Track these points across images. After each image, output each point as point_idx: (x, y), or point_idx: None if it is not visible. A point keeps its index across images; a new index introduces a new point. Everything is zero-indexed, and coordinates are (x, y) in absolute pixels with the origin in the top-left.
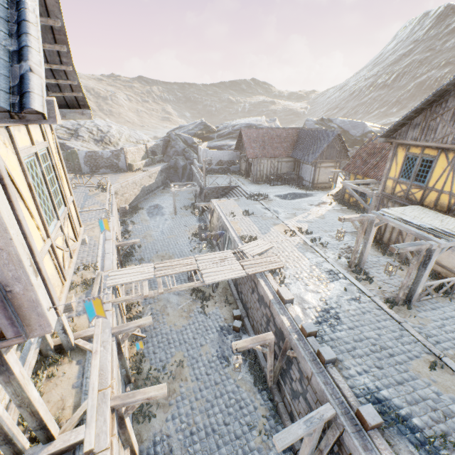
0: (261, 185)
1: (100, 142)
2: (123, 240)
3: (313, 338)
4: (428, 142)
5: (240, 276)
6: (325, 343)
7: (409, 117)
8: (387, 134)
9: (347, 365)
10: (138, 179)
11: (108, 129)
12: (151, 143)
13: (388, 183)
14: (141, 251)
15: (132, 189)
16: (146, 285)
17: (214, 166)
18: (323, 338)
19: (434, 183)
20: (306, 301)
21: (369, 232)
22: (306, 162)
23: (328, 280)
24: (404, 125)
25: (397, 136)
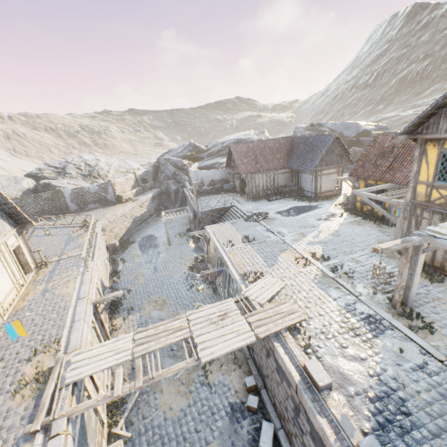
0: (258, 201)
1: (88, 177)
2: (111, 284)
3: None
4: None
5: (248, 342)
6: None
7: (440, 105)
8: (410, 130)
9: None
10: (128, 210)
11: (96, 162)
12: (141, 170)
13: (419, 189)
14: (130, 297)
15: (122, 222)
16: (120, 375)
17: (206, 186)
18: None
19: None
20: (349, 379)
21: (415, 260)
22: (304, 171)
23: (371, 334)
24: (432, 116)
25: (424, 130)
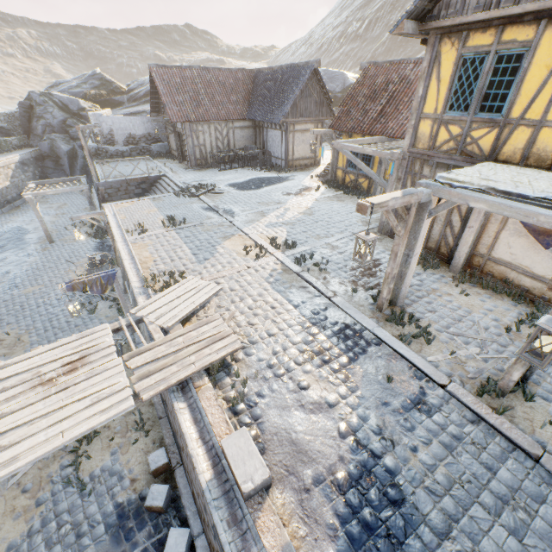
0: (205, 170)
1: None
2: None
3: None
4: (519, 4)
5: (114, 415)
6: None
7: None
8: (422, 9)
9: None
10: None
11: None
12: None
13: (422, 128)
14: None
15: None
16: None
17: (121, 145)
18: None
19: (524, 108)
20: (305, 452)
21: (416, 232)
22: (271, 125)
23: (347, 357)
24: None
25: (443, 10)
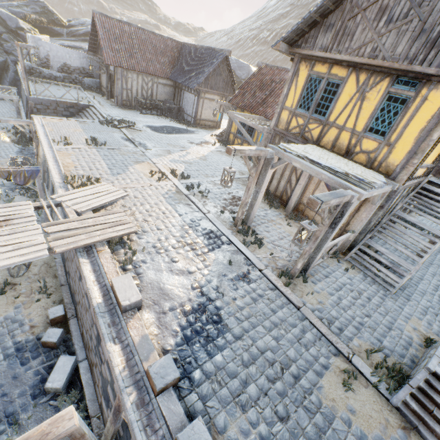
0: (129, 110)
1: None
2: None
3: (172, 391)
4: (340, 54)
5: (31, 259)
6: (196, 390)
7: (325, 10)
8: (292, 38)
9: (233, 438)
10: None
11: None
12: None
13: (283, 116)
14: None
15: None
16: None
17: (55, 70)
18: (193, 378)
19: (336, 117)
20: (168, 294)
21: (263, 177)
22: (188, 89)
23: (207, 248)
24: (314, 26)
25: (303, 43)
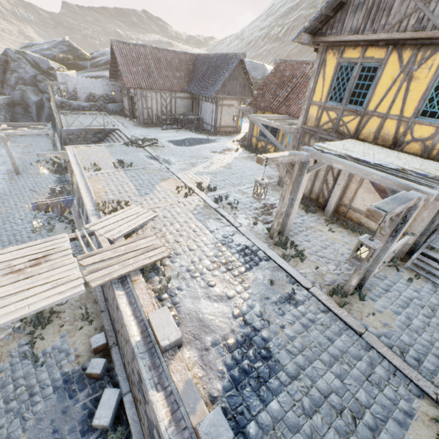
0: (150, 128)
1: None
2: None
3: None
4: (376, 33)
5: (69, 296)
6: None
7: None
8: (315, 27)
9: None
10: None
11: None
12: None
13: (311, 112)
14: None
15: None
16: None
17: (82, 101)
18: (247, 433)
19: (377, 104)
20: (208, 326)
21: (299, 183)
22: (205, 99)
23: (244, 267)
24: (340, 8)
25: (329, 30)
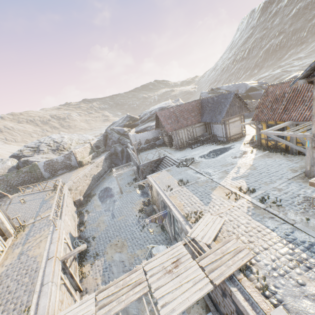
0: (184, 150)
1: (56, 150)
2: (79, 234)
3: None
4: None
5: (206, 292)
6: None
7: None
8: (307, 74)
9: None
10: (88, 171)
11: (61, 139)
12: (94, 140)
13: None
14: (95, 243)
15: (84, 181)
16: None
17: (143, 144)
18: None
19: None
20: None
21: None
22: (215, 122)
23: None
24: None
25: None
